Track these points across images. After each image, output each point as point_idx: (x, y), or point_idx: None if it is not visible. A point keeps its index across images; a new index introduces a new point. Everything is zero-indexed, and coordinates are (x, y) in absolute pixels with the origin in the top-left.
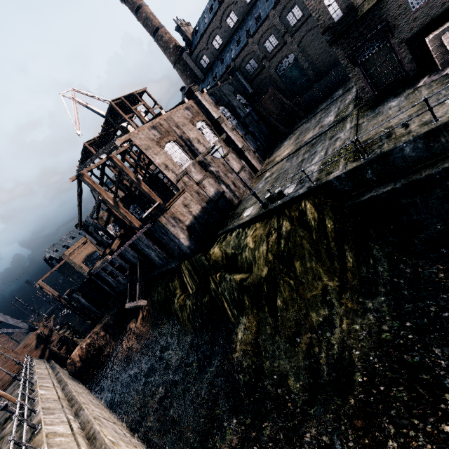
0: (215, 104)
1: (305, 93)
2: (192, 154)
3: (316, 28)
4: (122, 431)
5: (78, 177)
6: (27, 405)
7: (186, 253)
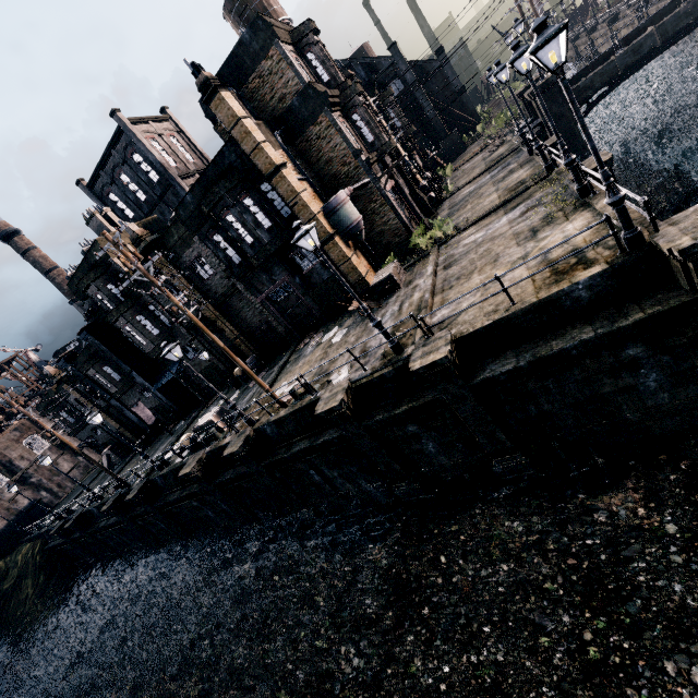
0: None
1: None
2: (11, 474)
3: None
4: None
5: None
6: None
7: None
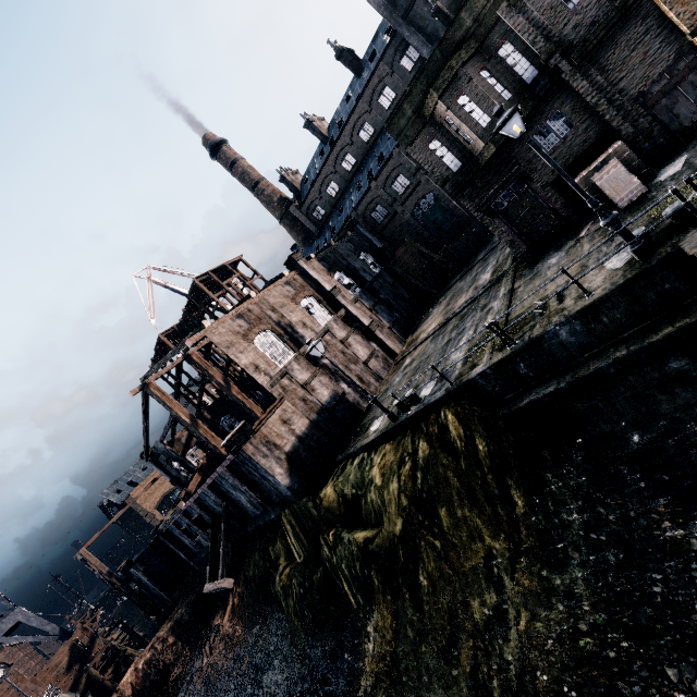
0: (327, 271)
1: (458, 238)
2: (295, 344)
3: None
4: None
5: (142, 388)
6: None
7: (287, 497)
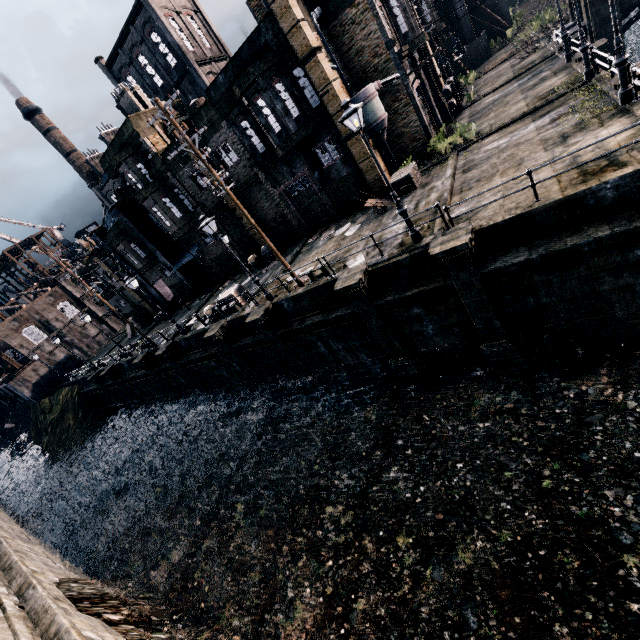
0: None
1: None
2: (49, 332)
3: None
4: None
5: None
6: None
7: (32, 400)
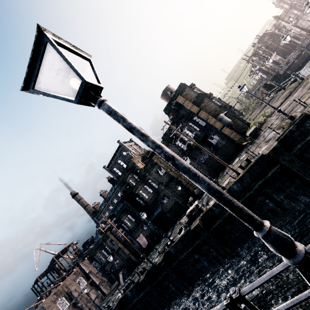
0: (90, 262)
1: None
2: (70, 300)
3: None
4: None
5: None
6: None
7: None
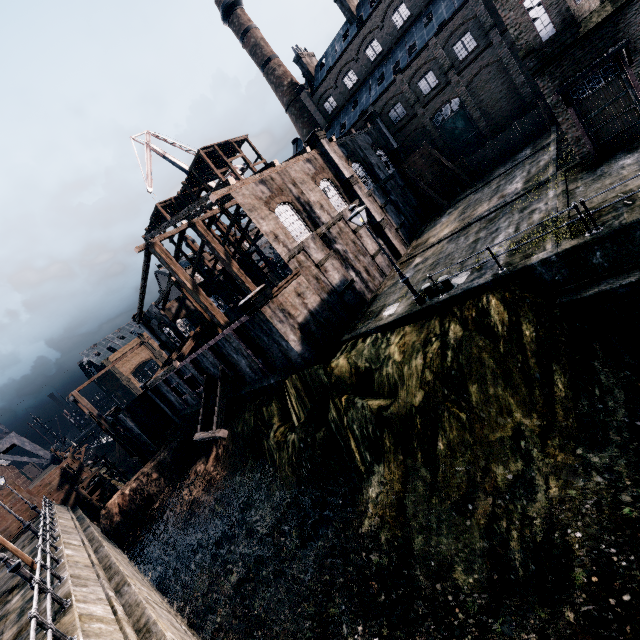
0: (346, 158)
1: (472, 154)
2: (312, 224)
3: (494, 64)
4: (181, 626)
5: (147, 246)
6: (49, 568)
7: (296, 364)
